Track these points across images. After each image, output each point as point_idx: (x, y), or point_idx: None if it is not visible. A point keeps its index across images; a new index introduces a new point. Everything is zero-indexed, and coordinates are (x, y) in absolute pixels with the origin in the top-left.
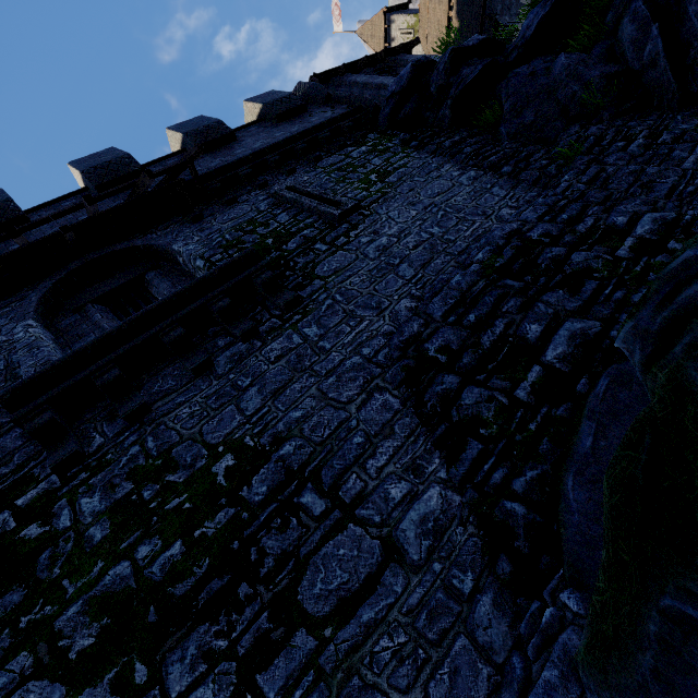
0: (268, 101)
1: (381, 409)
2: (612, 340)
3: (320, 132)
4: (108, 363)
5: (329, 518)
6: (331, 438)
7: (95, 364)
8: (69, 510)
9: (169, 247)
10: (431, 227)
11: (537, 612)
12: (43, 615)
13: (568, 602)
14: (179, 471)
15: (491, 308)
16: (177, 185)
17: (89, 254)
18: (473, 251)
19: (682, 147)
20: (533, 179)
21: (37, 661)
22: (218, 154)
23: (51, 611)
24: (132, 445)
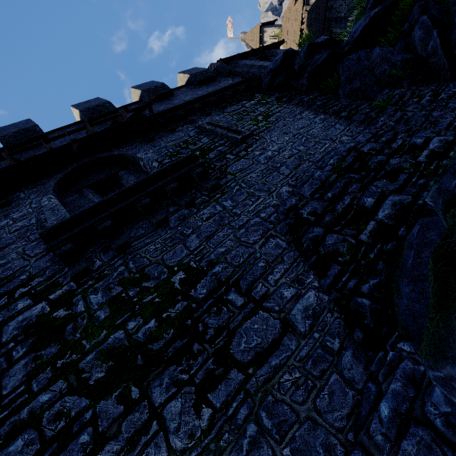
0: (193, 73)
1: (274, 247)
2: (419, 206)
3: (225, 92)
4: (105, 217)
5: (247, 308)
6: (244, 263)
7: (97, 217)
8: (83, 302)
9: (135, 155)
10: (298, 146)
11: (382, 357)
12: (71, 360)
13: (403, 347)
14: (150, 281)
15: (341, 189)
16: (141, 119)
17: (85, 159)
18: (326, 159)
19: (454, 101)
20: (361, 120)
21: (69, 385)
22: (163, 103)
23: (76, 357)
24: (120, 266)
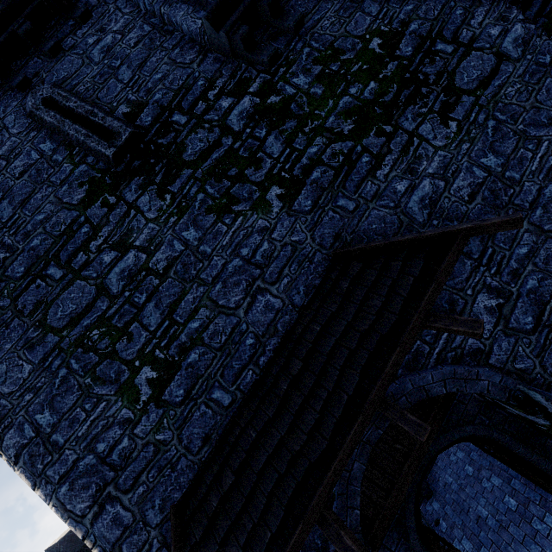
0: None
1: None
2: None
3: None
4: None
5: (458, 52)
6: (440, 15)
7: None
8: (289, 86)
9: None
10: None
11: None
12: (315, 125)
13: None
14: (347, 53)
15: None
16: None
17: None
18: None
19: None
20: None
21: (328, 139)
22: None
23: (319, 123)
24: (303, 48)
